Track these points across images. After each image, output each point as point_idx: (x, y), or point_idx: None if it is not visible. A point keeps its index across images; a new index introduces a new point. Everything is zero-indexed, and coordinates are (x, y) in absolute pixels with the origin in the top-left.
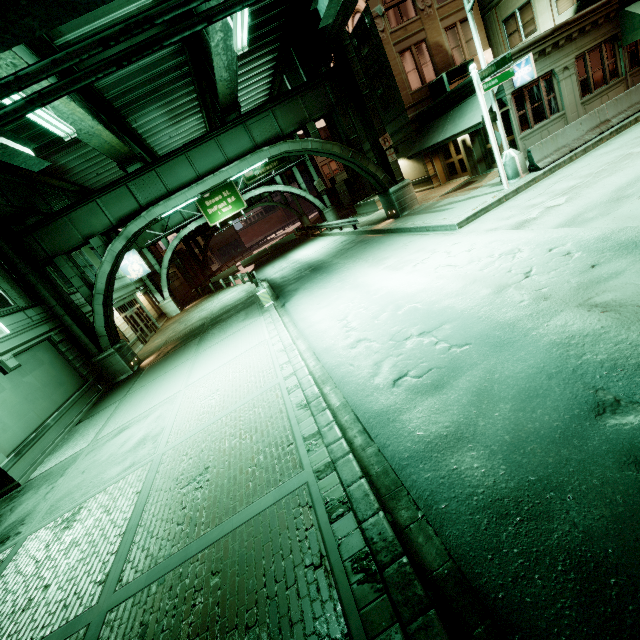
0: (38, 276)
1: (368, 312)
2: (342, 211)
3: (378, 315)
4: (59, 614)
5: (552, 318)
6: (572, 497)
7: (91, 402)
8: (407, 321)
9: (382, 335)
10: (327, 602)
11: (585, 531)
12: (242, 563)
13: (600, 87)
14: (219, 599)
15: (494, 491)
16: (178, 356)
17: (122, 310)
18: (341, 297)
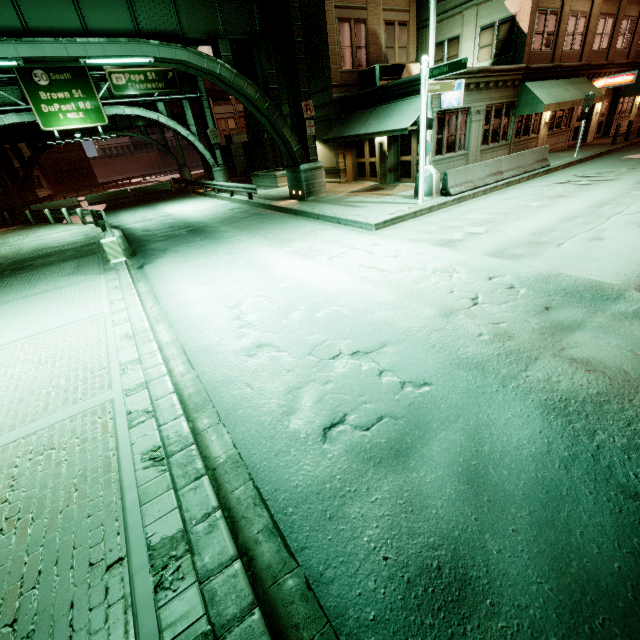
0: None
1: (272, 304)
2: (233, 177)
3: (287, 312)
4: None
5: (529, 366)
6: None
7: None
8: (331, 330)
9: (296, 344)
10: None
11: None
12: None
13: (494, 143)
14: None
15: None
16: None
17: None
18: (231, 275)
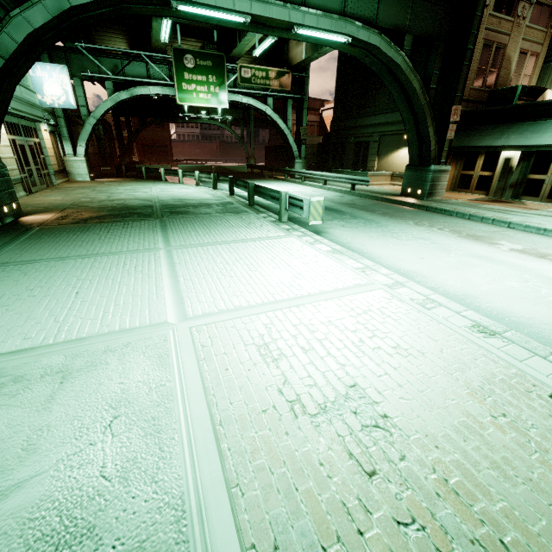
0: None
1: None
2: None
3: None
4: None
5: None
6: None
7: None
8: None
9: None
10: None
11: None
12: None
13: None
14: None
15: None
16: (115, 234)
17: (11, 129)
18: (476, 265)
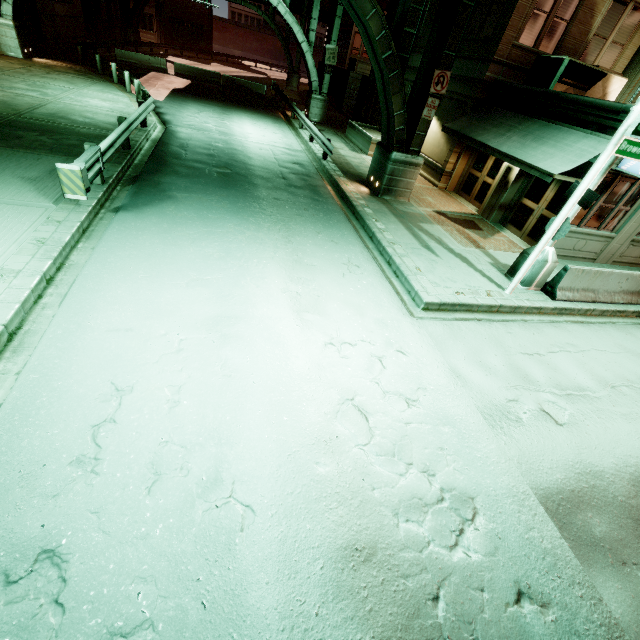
0: None
1: (167, 423)
2: (337, 110)
3: (168, 464)
4: None
5: None
6: None
7: None
8: (180, 588)
9: (97, 597)
10: None
11: None
12: None
13: None
14: None
15: None
16: None
17: None
18: (184, 301)
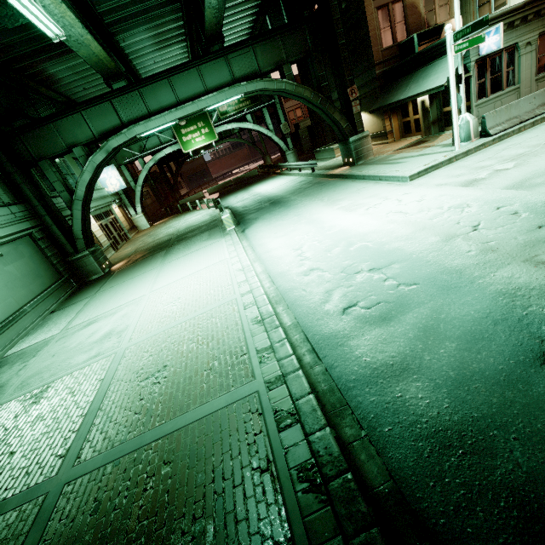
0: (23, 176)
1: (322, 245)
2: (301, 155)
3: (331, 249)
4: (21, 480)
5: (499, 269)
6: (516, 438)
7: (65, 295)
8: (358, 257)
9: (334, 267)
10: (272, 505)
11: (529, 472)
12: (193, 457)
13: None
14: (169, 487)
15: (438, 422)
16: (145, 264)
17: (98, 218)
18: (297, 229)
